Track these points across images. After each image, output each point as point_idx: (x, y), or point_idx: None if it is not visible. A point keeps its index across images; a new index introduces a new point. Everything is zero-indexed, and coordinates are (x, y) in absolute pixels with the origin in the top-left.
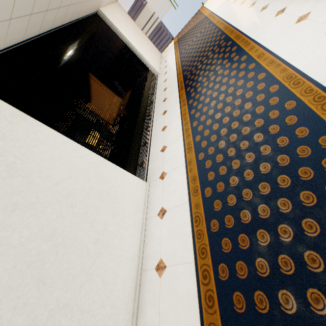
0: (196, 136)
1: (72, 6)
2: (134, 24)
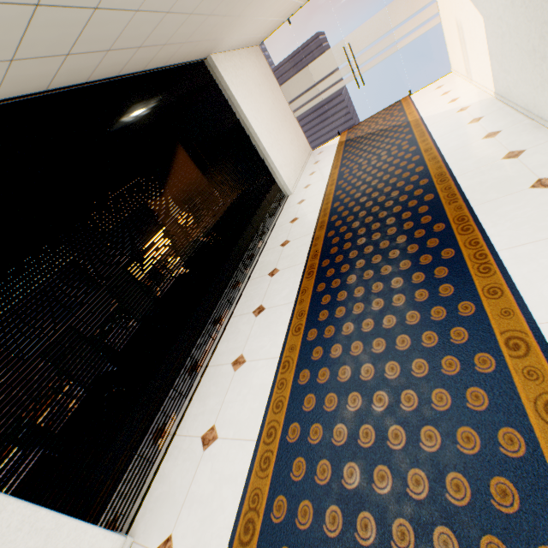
0: (279, 491)
1: (120, 52)
2: (278, 91)
